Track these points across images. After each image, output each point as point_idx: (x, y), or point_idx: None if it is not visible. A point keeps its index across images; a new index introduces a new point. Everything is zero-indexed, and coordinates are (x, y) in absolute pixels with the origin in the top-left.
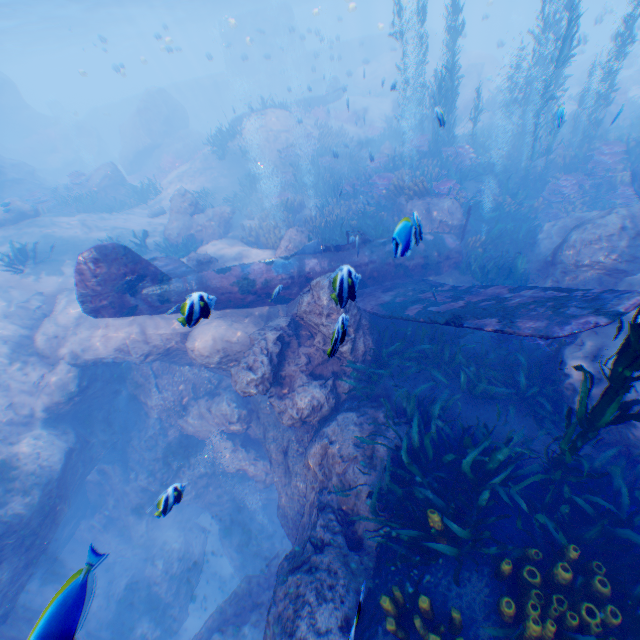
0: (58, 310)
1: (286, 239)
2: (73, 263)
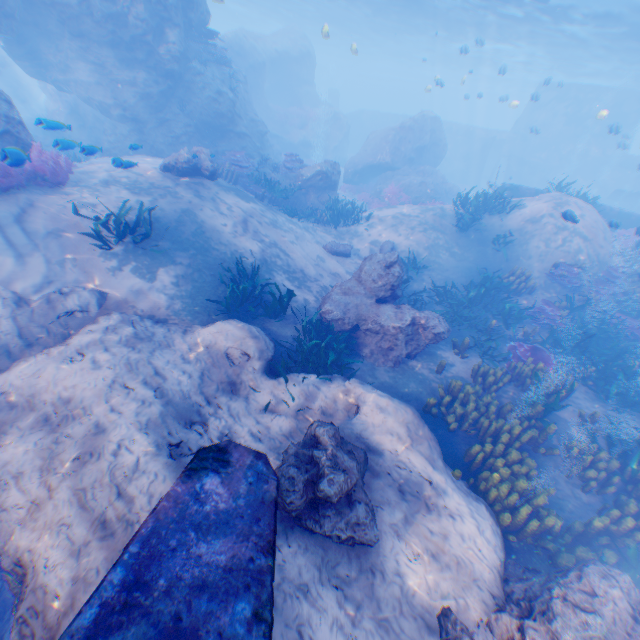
0: (69, 347)
1: (595, 638)
2: (178, 268)
